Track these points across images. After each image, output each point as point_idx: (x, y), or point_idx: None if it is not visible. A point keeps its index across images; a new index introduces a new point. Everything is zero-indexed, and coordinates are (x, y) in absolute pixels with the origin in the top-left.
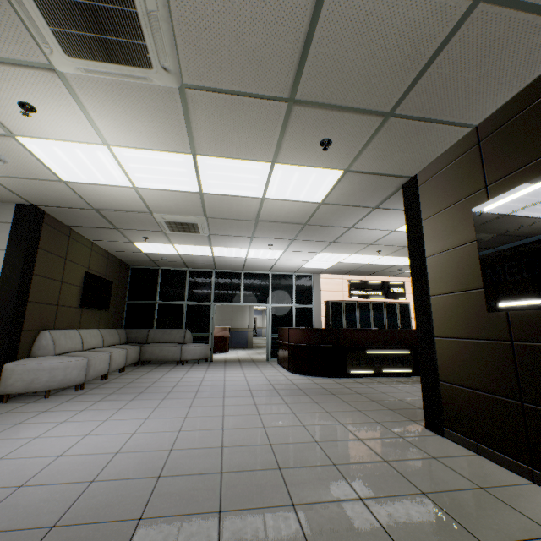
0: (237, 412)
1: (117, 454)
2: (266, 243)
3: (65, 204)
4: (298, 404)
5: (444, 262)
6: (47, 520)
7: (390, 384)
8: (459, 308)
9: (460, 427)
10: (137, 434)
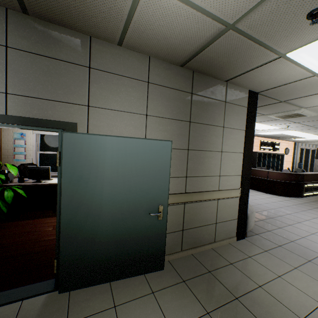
0: None
1: None
2: (288, 125)
3: (279, 96)
4: None
5: None
6: None
7: None
8: None
9: None
10: None
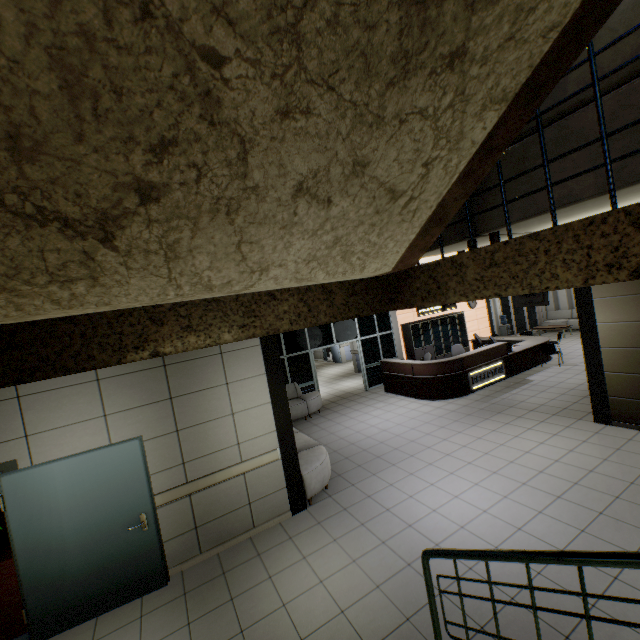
0: (487, 448)
1: (508, 497)
2: None
3: None
4: (501, 428)
5: (615, 329)
6: (573, 530)
7: (508, 391)
8: (628, 357)
9: (625, 419)
10: (481, 484)
